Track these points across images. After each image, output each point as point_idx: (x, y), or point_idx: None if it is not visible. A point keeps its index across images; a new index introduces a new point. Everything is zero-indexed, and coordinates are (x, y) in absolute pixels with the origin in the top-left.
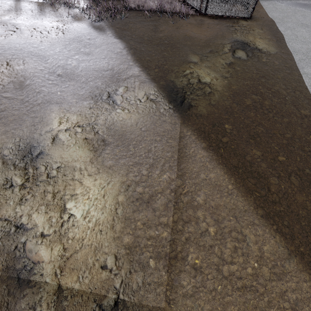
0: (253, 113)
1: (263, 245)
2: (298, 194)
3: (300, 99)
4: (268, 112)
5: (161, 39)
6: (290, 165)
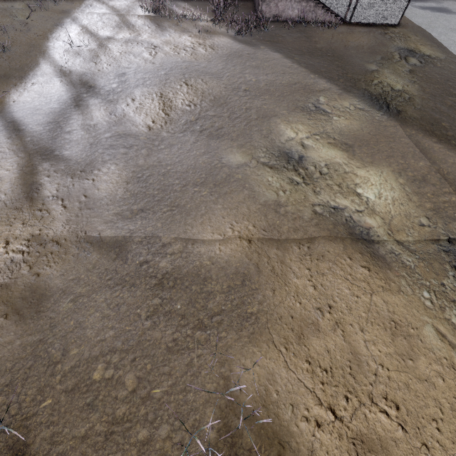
0: None
1: None
2: None
3: None
4: None
5: (321, 51)
6: None
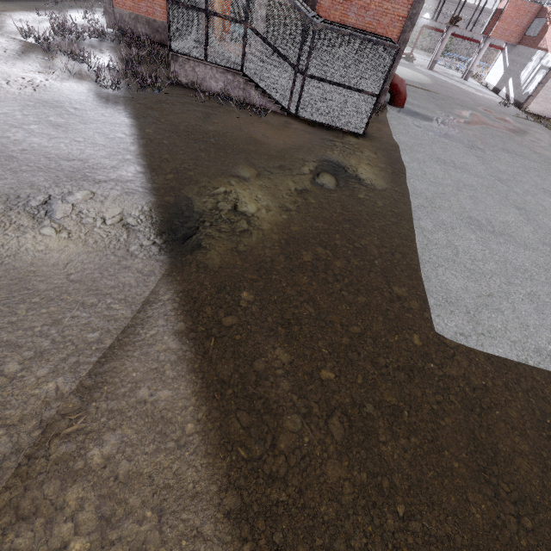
0: (308, 279)
1: None
2: (332, 461)
3: (399, 268)
4: (336, 280)
5: (206, 134)
6: (339, 392)
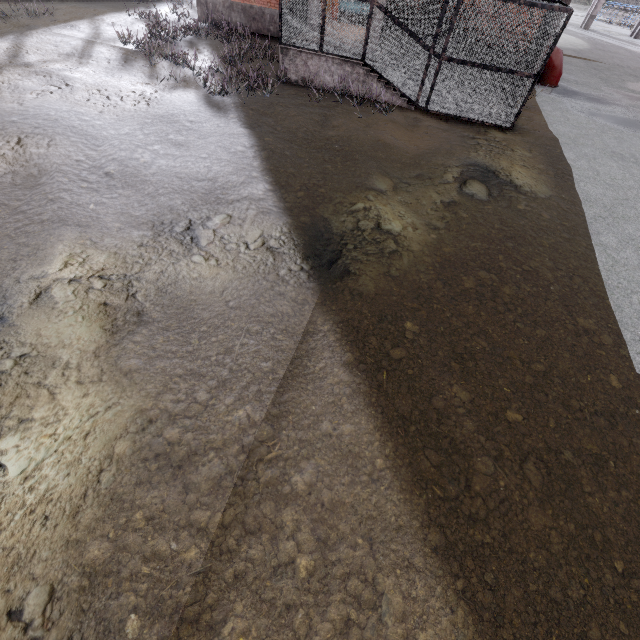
0: (474, 308)
1: (418, 628)
2: (534, 508)
3: (581, 295)
4: (507, 309)
5: (328, 141)
6: (531, 436)
